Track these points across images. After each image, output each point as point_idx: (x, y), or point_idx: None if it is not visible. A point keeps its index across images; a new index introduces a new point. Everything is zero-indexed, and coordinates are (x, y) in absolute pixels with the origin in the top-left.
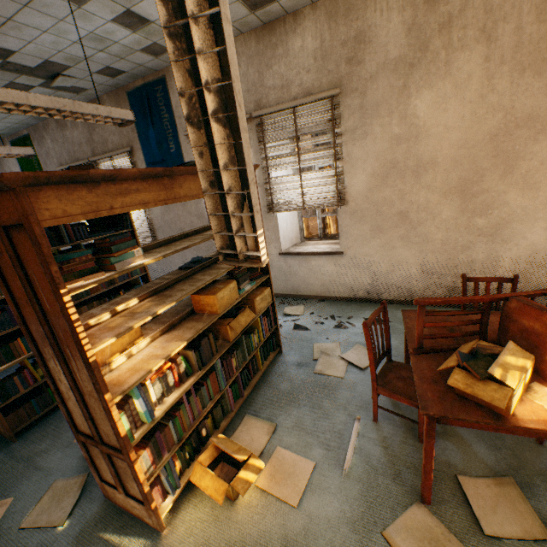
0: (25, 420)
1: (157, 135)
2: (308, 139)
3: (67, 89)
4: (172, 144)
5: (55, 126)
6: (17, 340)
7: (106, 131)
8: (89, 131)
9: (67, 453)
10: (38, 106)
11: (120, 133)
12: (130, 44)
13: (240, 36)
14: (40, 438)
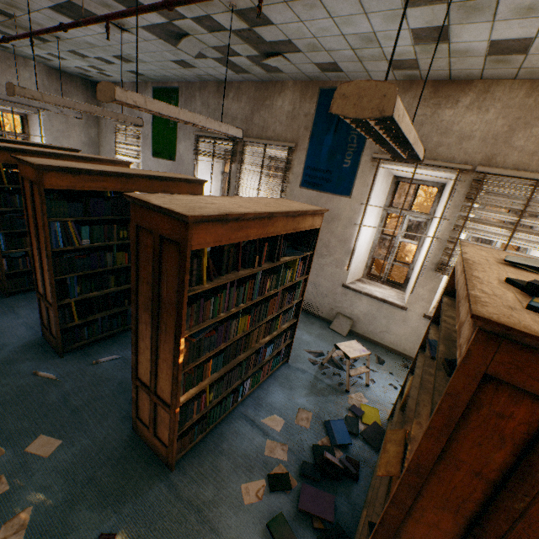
0: (184, 447)
1: (335, 143)
2: (538, 220)
3: (264, 66)
4: (348, 159)
5: (213, 90)
6: (209, 361)
7: (272, 117)
8: (252, 110)
9: (242, 519)
10: (409, 141)
11: (289, 125)
12: (389, 53)
13: (507, 80)
14: (200, 476)
